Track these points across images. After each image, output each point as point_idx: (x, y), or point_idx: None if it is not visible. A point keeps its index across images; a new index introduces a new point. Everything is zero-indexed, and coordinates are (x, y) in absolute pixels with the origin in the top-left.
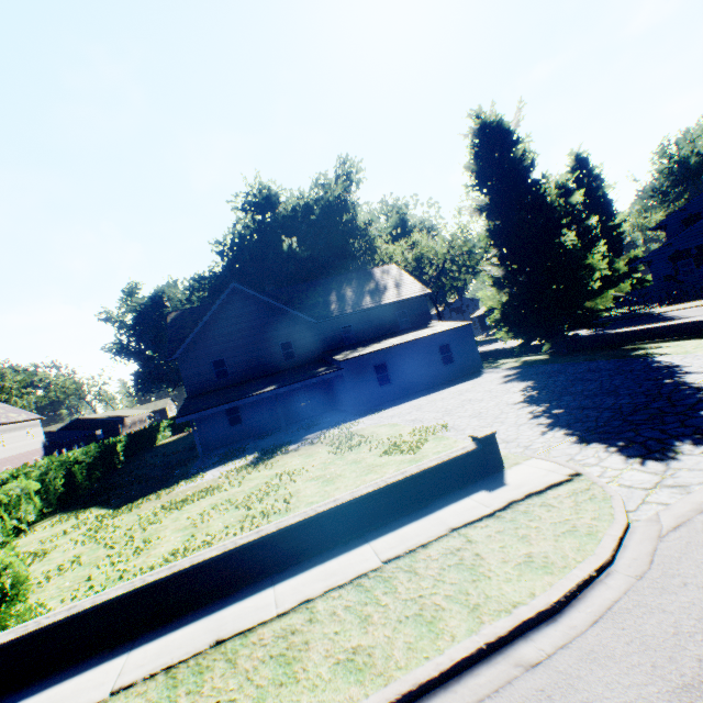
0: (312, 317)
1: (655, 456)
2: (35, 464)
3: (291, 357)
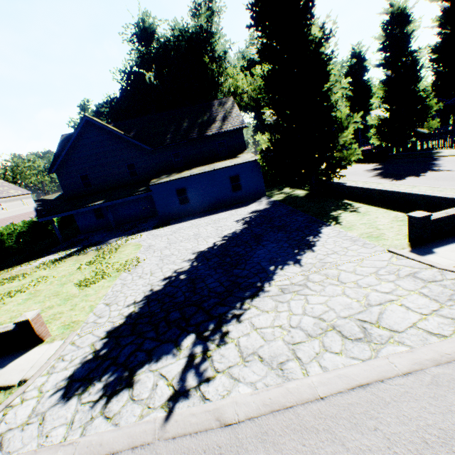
0: (147, 146)
1: (73, 387)
2: (16, 224)
3: (136, 175)
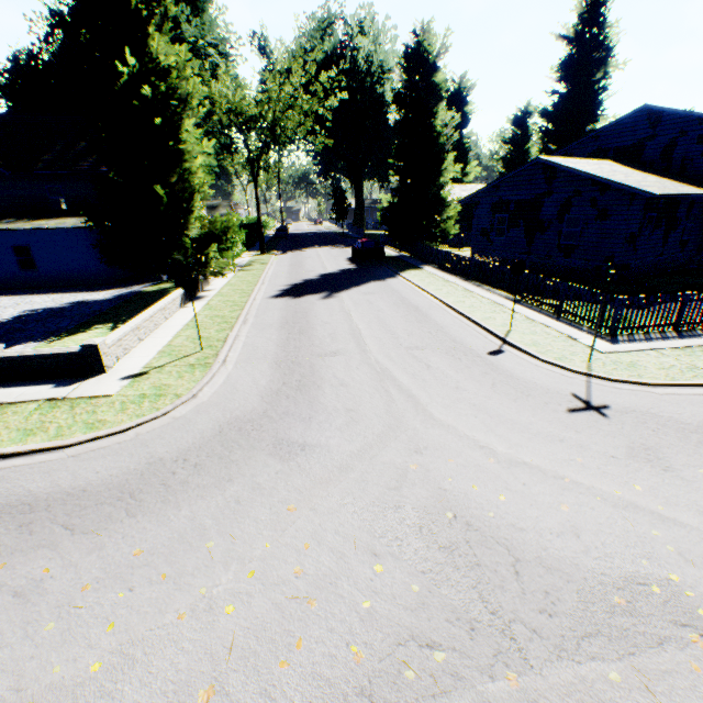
0: None
1: None
2: None
3: None
